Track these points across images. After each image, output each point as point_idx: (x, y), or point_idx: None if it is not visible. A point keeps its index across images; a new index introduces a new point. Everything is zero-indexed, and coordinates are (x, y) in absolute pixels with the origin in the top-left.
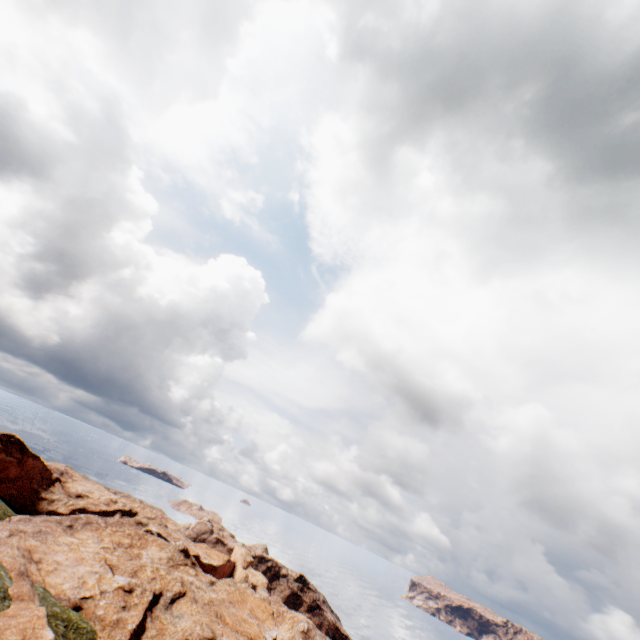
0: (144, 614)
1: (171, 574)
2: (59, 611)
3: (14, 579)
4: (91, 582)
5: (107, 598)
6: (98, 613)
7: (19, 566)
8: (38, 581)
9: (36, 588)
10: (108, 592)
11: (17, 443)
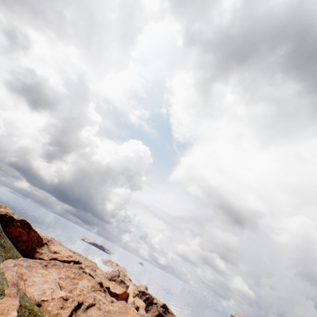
0: (71, 312)
1: (89, 293)
2: (28, 305)
3: (9, 286)
4: (48, 293)
5: (54, 302)
6: (48, 309)
7: (14, 280)
8: (22, 289)
9: (20, 292)
10: (55, 299)
11: (27, 224)
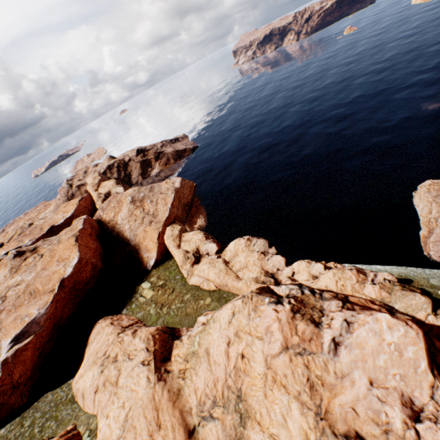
0: None
1: None
2: None
3: None
4: None
5: None
6: None
7: None
8: None
9: None
10: None
11: None
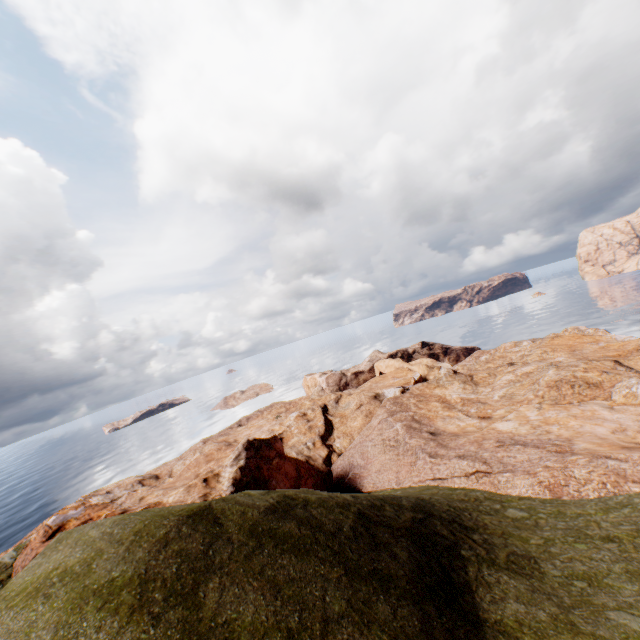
0: None
1: (575, 365)
2: None
3: None
4: None
5: None
6: None
7: None
8: None
9: None
10: None
11: (261, 445)
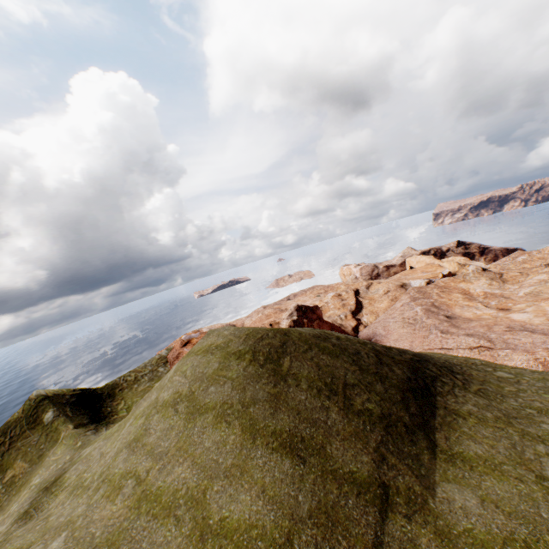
0: None
1: None
2: None
3: None
4: None
5: None
6: None
7: None
8: None
9: None
10: None
11: (306, 309)
